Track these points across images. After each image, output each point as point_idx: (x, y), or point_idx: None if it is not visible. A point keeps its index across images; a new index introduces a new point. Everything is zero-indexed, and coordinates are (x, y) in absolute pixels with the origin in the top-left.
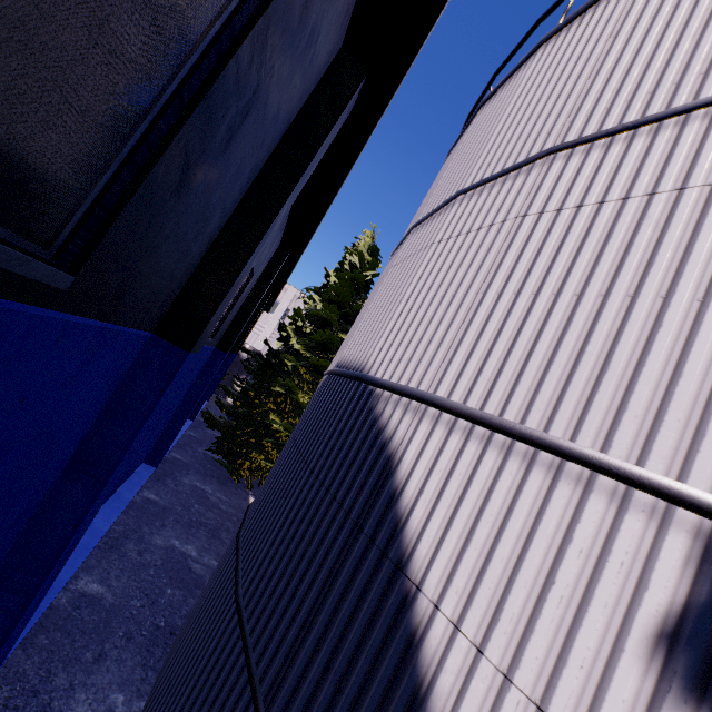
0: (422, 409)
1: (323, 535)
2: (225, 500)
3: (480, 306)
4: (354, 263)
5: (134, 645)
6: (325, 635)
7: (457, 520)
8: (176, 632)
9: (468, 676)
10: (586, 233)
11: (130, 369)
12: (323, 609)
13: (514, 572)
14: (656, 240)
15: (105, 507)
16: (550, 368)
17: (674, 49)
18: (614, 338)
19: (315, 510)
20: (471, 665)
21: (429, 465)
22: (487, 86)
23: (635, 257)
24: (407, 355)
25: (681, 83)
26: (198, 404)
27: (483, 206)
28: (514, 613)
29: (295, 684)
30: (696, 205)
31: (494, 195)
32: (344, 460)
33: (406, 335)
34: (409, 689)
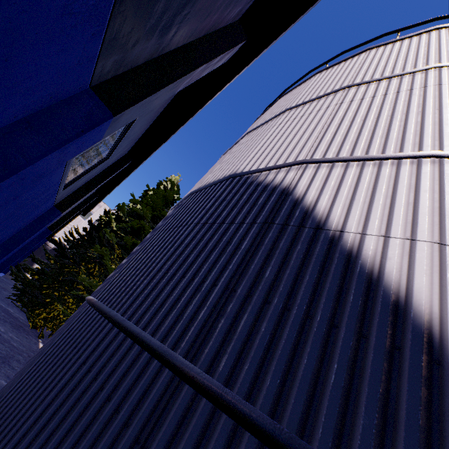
0: (303, 166)
1: (227, 241)
2: (16, 339)
3: (328, 129)
4: (167, 187)
5: None
6: (255, 285)
7: (358, 196)
8: None
9: (411, 254)
10: (383, 102)
11: (60, 102)
12: (247, 272)
13: (415, 202)
14: (423, 98)
15: None
16: (389, 136)
17: (395, 63)
18: (421, 122)
19: (211, 235)
20: (410, 248)
21: (322, 183)
22: (280, 95)
23: (415, 103)
24: (276, 156)
25: (405, 68)
26: (1, 267)
27: (308, 108)
28: (427, 216)
29: (228, 327)
30: (435, 89)
31: (314, 104)
32: (234, 206)
33: (271, 152)
34: (362, 279)
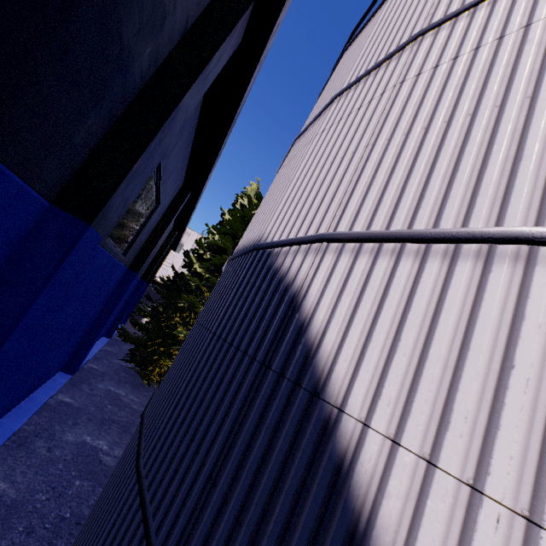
0: (323, 247)
1: (227, 385)
2: (137, 401)
3: (371, 154)
4: (244, 204)
5: (34, 539)
6: (234, 484)
7: (377, 331)
8: (82, 522)
9: (421, 497)
10: (468, 71)
11: (25, 238)
12: (230, 456)
13: (458, 366)
14: (544, 52)
15: (16, 409)
16: (456, 176)
17: None
18: (522, 132)
19: (218, 364)
20: (422, 483)
21: (338, 290)
22: (347, 42)
23: (525, 70)
24: (303, 214)
25: None
26: (114, 324)
27: (360, 93)
28: (468, 410)
29: None
30: None
31: (369, 83)
32: (246, 313)
33: (300, 201)
34: (344, 527)
